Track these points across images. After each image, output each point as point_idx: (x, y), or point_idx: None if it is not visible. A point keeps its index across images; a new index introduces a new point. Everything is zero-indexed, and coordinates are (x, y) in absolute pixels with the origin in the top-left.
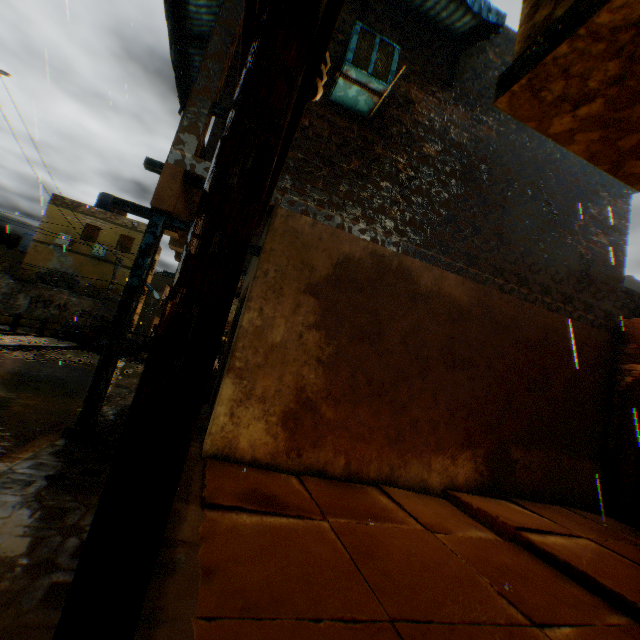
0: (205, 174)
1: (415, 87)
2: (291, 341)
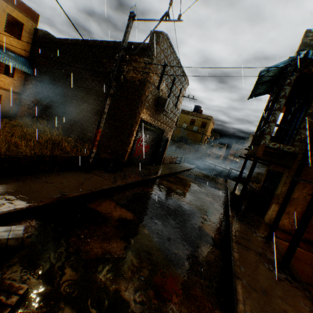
0: (271, 146)
1: None
2: (299, 198)
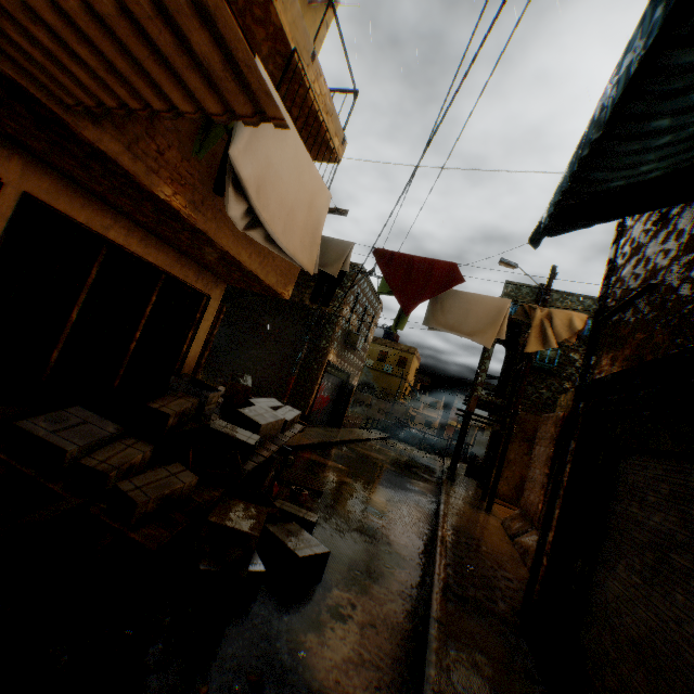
0: (484, 399)
1: (575, 350)
2: (517, 459)
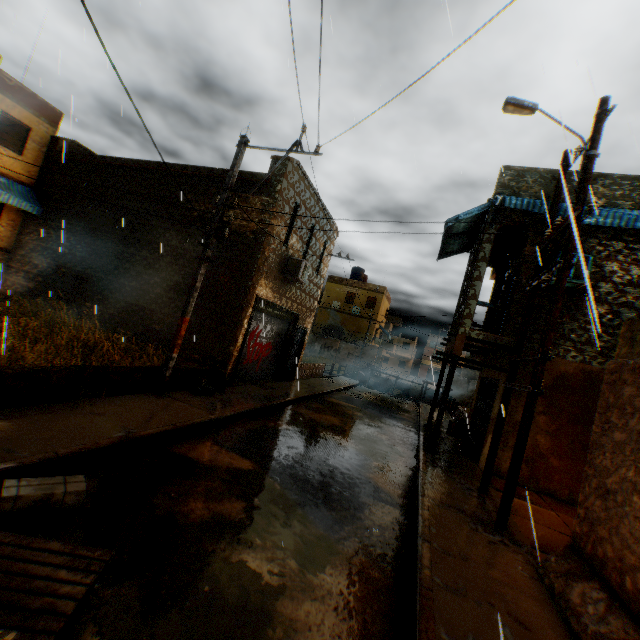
0: (475, 336)
1: (611, 257)
2: None
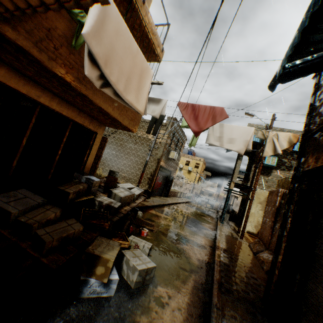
0: (238, 182)
1: (285, 157)
2: (255, 212)
